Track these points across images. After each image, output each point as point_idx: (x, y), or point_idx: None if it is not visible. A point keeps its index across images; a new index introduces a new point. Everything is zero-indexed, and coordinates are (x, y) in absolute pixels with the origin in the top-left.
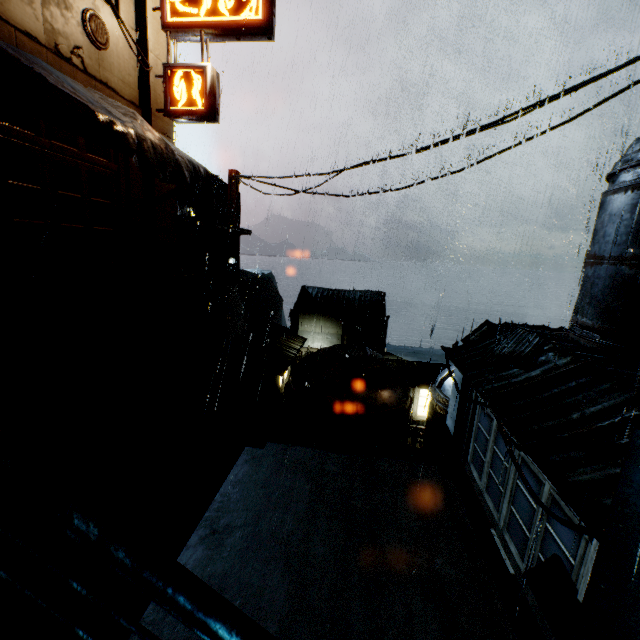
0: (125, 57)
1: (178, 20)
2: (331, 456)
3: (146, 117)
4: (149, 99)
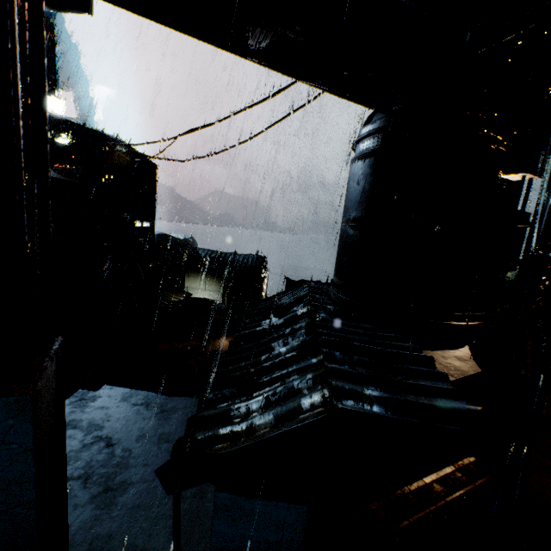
0: None
1: None
2: (160, 398)
3: None
4: None
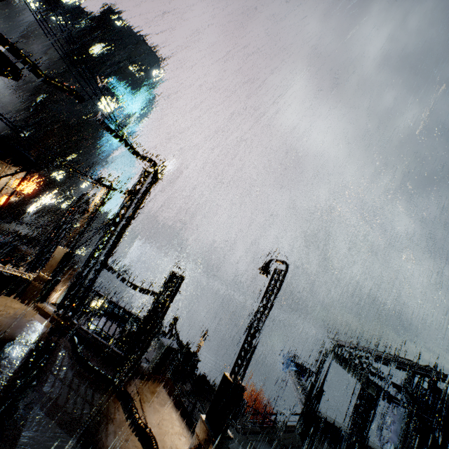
0: None
1: (13, 187)
2: None
3: None
4: None
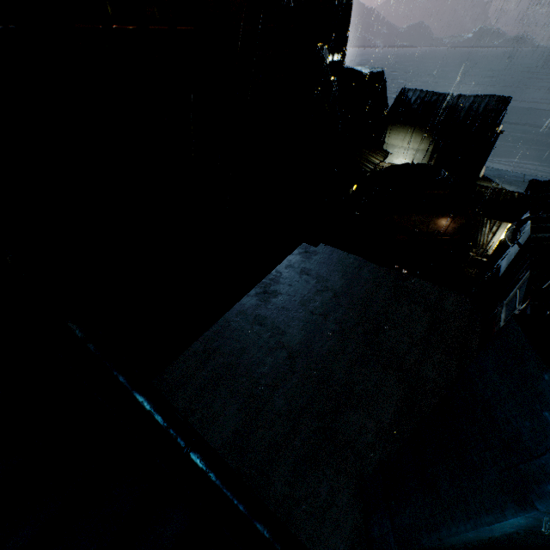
0: None
1: None
2: (369, 266)
3: None
4: None
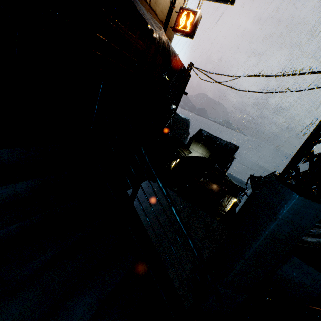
0: (166, 1)
1: None
2: (180, 198)
3: (164, 29)
4: (168, 21)
